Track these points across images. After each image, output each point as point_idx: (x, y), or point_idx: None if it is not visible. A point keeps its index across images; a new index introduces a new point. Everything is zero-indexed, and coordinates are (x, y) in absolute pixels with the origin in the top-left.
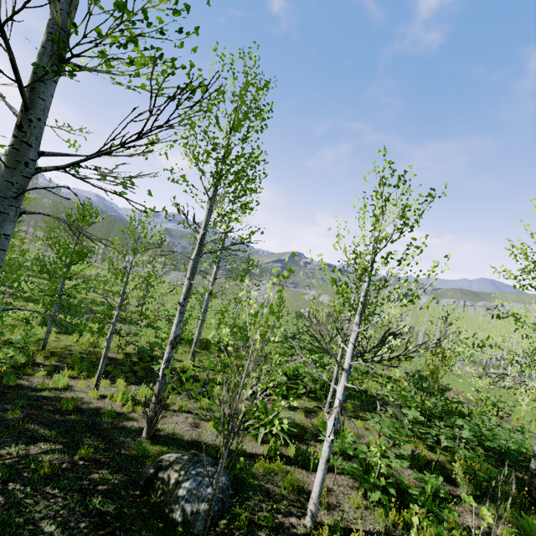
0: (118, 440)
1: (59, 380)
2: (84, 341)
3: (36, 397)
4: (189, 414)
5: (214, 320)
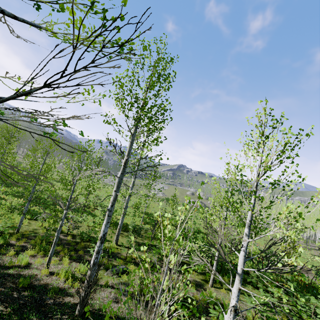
0: (57, 317)
1: (22, 259)
2: (46, 225)
3: (3, 274)
4: (112, 289)
5: (132, 209)
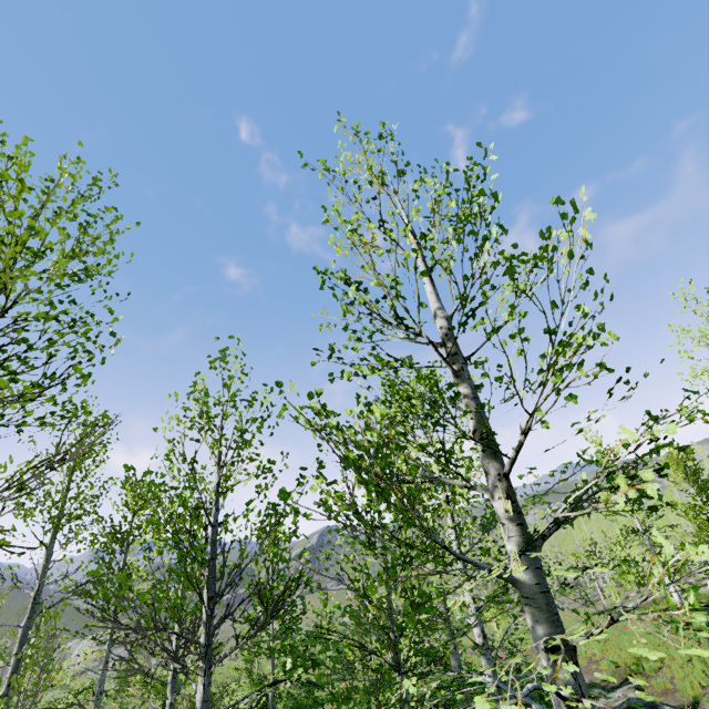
0: None
1: None
2: None
3: None
4: None
5: None
